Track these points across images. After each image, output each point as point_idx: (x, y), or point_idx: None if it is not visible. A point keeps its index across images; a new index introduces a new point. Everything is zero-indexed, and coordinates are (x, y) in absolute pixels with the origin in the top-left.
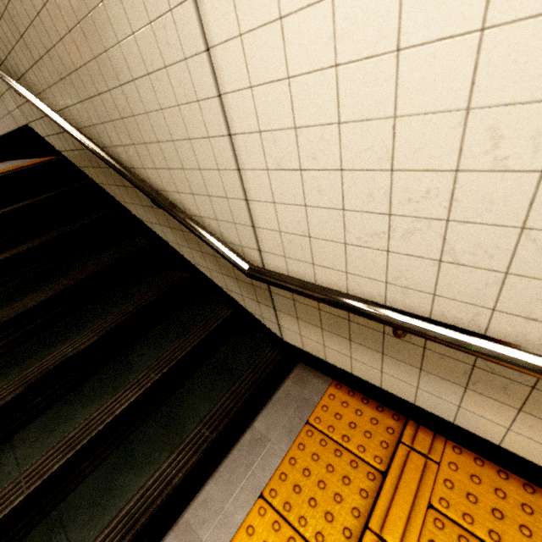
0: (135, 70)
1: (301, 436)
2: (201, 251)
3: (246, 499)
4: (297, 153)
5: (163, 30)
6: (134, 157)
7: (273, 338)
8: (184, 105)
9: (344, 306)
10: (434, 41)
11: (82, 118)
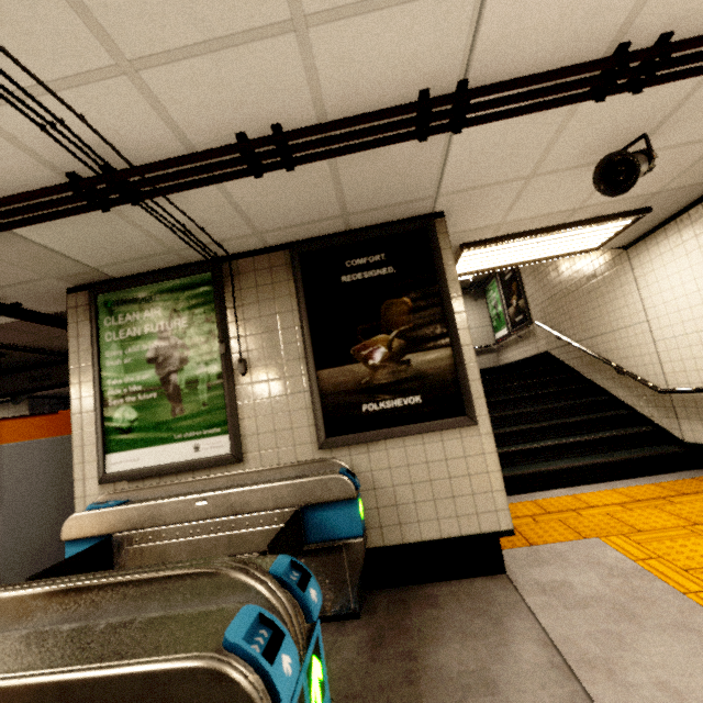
0: (620, 327)
1: (685, 479)
2: (637, 396)
3: (642, 484)
4: (676, 344)
5: (633, 317)
6: (609, 356)
7: (680, 447)
8: (637, 335)
9: (694, 390)
10: (700, 318)
11: (586, 344)
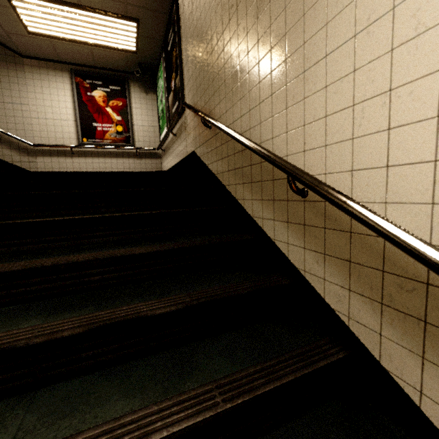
0: (334, 43)
1: None
2: (324, 253)
3: None
4: None
5: None
6: (279, 147)
7: None
8: (405, 43)
9: None
10: None
11: (241, 127)
